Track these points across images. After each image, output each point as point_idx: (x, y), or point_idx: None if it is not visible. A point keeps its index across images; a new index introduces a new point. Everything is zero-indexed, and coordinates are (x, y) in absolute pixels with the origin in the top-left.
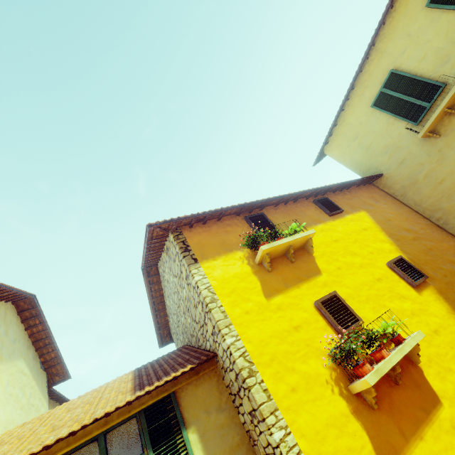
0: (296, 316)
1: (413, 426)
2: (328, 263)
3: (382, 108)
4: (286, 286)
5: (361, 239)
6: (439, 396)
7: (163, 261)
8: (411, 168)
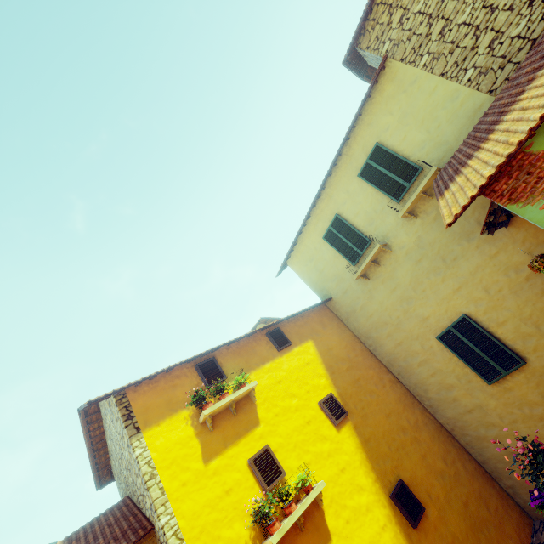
0: (230, 479)
1: None
2: (268, 410)
3: (330, 242)
4: (225, 446)
5: (302, 377)
6: (331, 533)
7: (104, 406)
8: (351, 298)
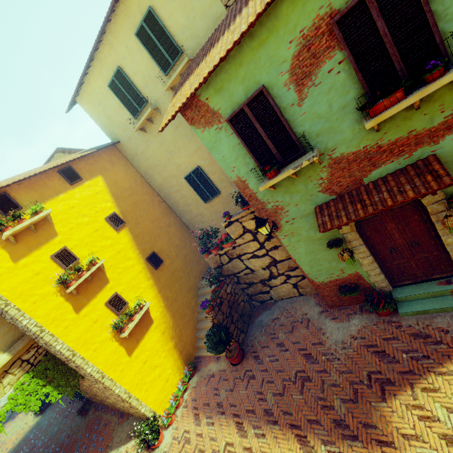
0: (38, 267)
1: (94, 295)
2: (64, 226)
3: (115, 93)
4: (30, 251)
5: (92, 203)
6: (109, 280)
7: None
8: (135, 144)
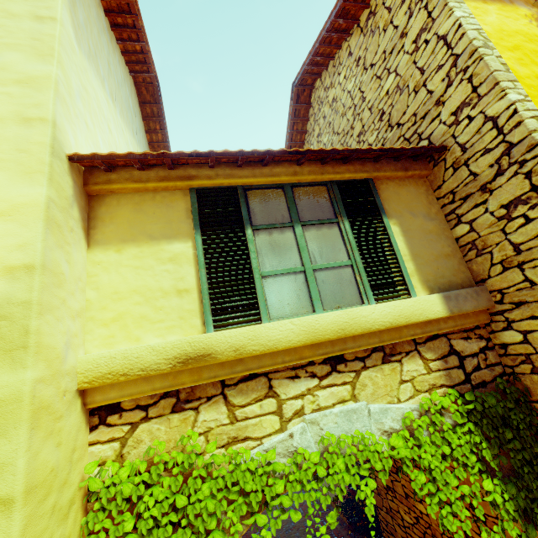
0: None
1: None
2: None
3: None
4: None
5: None
6: None
7: (336, 65)
8: None
